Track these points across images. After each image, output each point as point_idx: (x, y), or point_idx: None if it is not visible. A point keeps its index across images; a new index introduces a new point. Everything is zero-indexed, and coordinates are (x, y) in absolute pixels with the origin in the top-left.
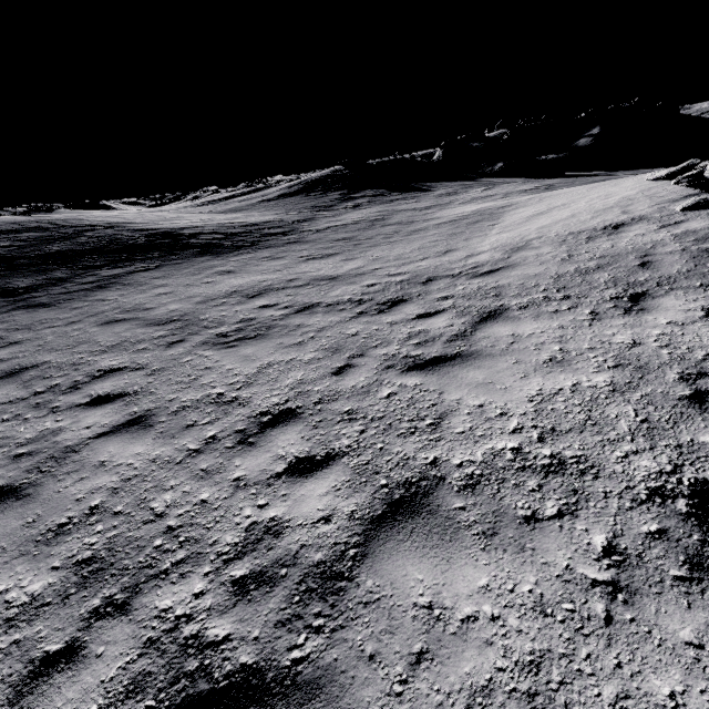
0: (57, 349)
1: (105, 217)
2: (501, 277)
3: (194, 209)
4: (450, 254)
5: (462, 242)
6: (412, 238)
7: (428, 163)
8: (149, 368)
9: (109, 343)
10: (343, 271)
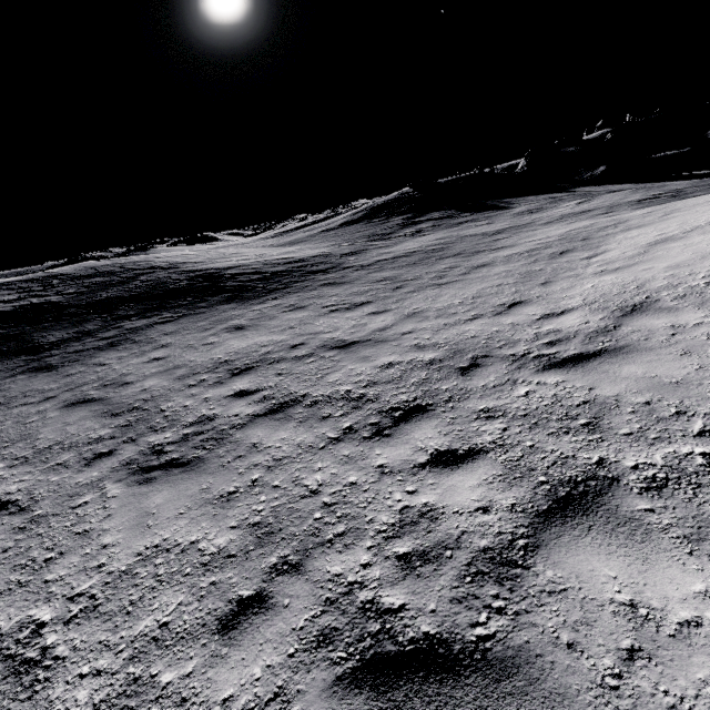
0: None
1: (172, 257)
2: (600, 377)
3: (258, 243)
4: (516, 310)
5: (538, 287)
6: (469, 279)
7: (509, 175)
8: (32, 511)
9: (42, 444)
10: (363, 334)
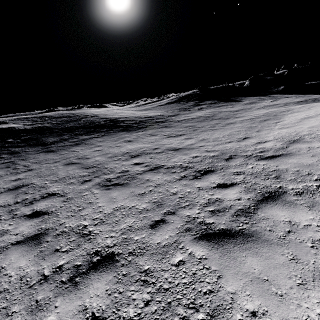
0: (41, 176)
1: (94, 112)
2: (280, 162)
3: (130, 109)
4: (246, 140)
5: (255, 132)
6: (225, 128)
7: (241, 87)
8: (66, 196)
9: (61, 176)
10: (183, 146)
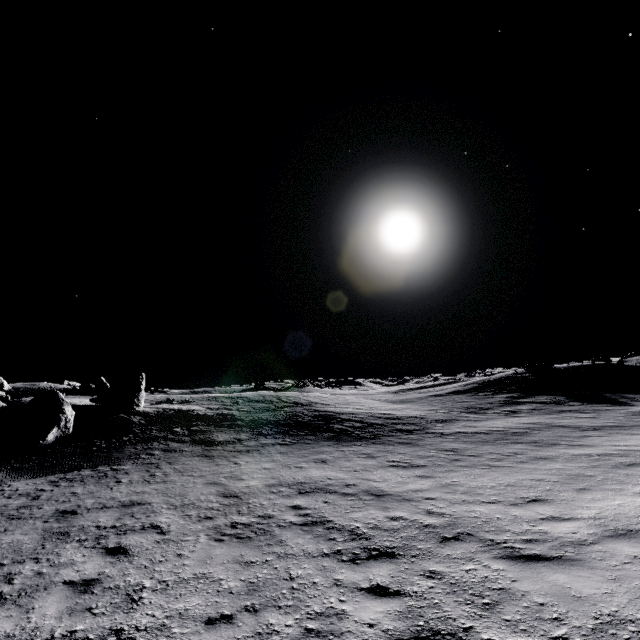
0: (167, 494)
1: (312, 397)
2: (530, 574)
3: (378, 396)
4: (531, 505)
5: (571, 491)
6: (519, 467)
7: None
8: (166, 534)
9: (186, 501)
10: (399, 490)
